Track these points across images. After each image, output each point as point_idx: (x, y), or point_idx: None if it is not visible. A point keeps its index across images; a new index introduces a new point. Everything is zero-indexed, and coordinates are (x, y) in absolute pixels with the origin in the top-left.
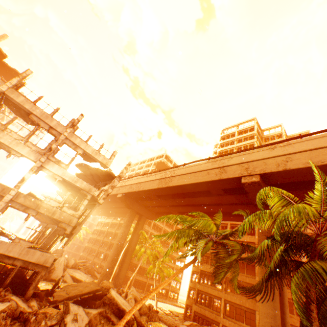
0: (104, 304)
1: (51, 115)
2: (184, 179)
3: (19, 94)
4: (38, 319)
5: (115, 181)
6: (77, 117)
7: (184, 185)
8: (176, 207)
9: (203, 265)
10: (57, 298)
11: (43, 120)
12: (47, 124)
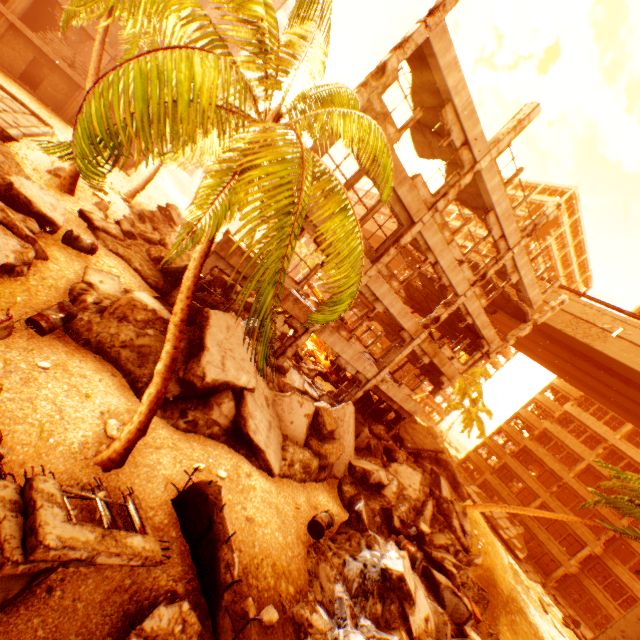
0: (438, 463)
1: (513, 211)
2: (639, 360)
3: (495, 171)
4: (450, 508)
5: (525, 329)
6: (548, 214)
7: (631, 369)
8: (556, 358)
9: (532, 442)
10: (407, 444)
11: (500, 224)
12: (500, 229)
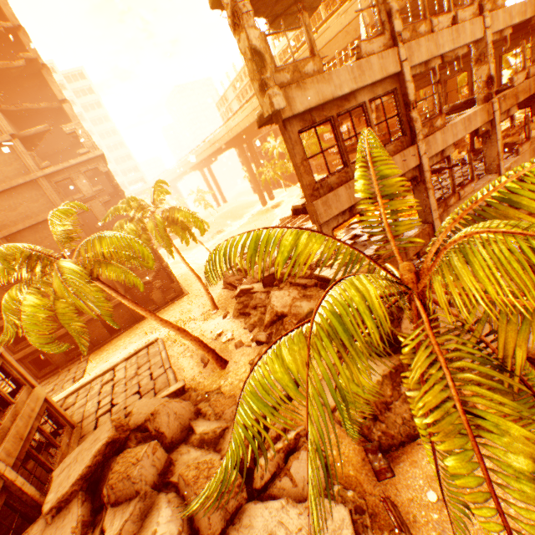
0: None
1: None
2: None
3: None
4: None
5: None
6: None
7: None
8: None
9: None
10: None
11: None
12: None
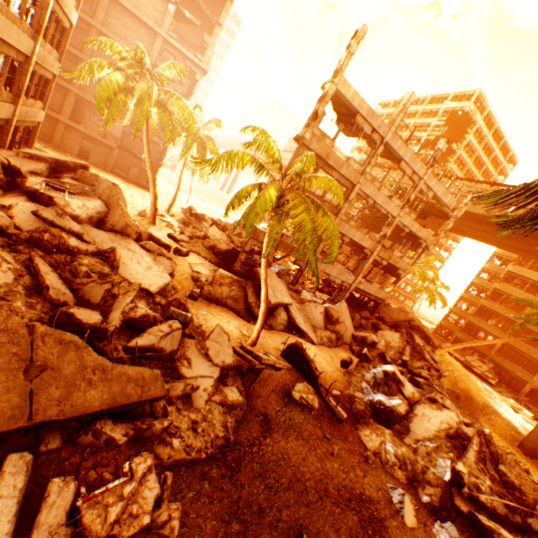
0: (412, 329)
1: (416, 155)
2: None
3: (397, 138)
4: (421, 349)
5: (449, 223)
6: (441, 149)
7: None
8: (487, 234)
9: (486, 301)
10: (387, 320)
11: (409, 166)
12: (411, 169)
